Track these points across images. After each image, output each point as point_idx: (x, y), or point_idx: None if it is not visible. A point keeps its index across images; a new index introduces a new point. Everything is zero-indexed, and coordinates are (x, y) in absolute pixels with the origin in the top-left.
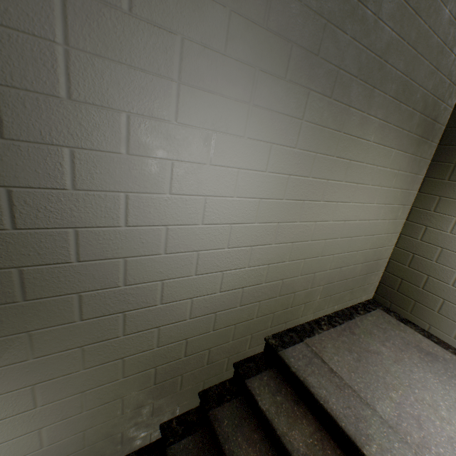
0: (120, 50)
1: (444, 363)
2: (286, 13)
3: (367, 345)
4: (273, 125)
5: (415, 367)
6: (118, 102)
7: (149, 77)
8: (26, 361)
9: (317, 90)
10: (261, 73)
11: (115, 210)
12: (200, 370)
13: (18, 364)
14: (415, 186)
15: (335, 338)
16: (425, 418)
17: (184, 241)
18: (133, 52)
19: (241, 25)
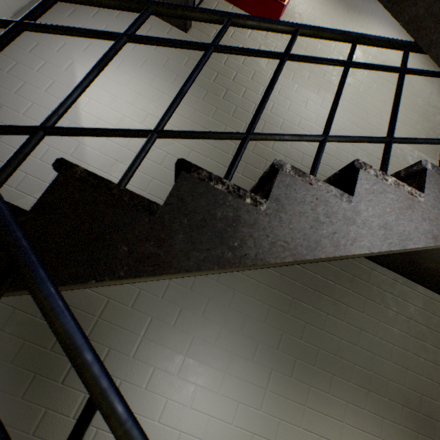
0: (163, 339)
1: None
2: (254, 327)
3: None
4: (242, 388)
5: None
6: (153, 361)
7: (172, 351)
8: None
9: (278, 370)
10: (236, 355)
11: None
12: None
13: None
14: None
15: None
16: None
17: None
18: (169, 340)
19: (226, 332)
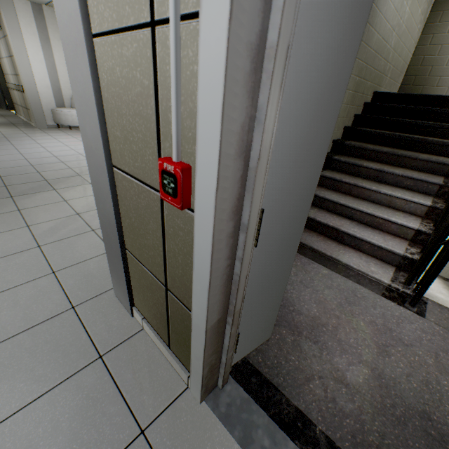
0: None
1: None
2: None
3: None
4: None
5: None
6: None
7: None
8: None
9: None
10: None
11: None
12: (360, 96)
13: None
14: (430, 6)
15: None
16: None
17: None
18: None
19: None
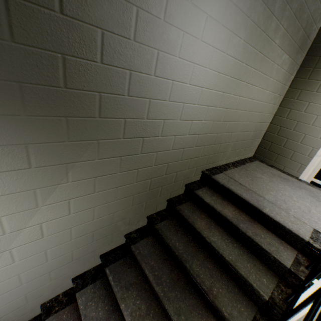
0: None
1: (292, 182)
2: None
3: (255, 175)
4: (235, 18)
5: (279, 183)
6: None
7: None
8: (94, 160)
9: None
10: None
11: (151, 62)
12: (170, 185)
13: (90, 162)
14: (288, 83)
15: (238, 171)
16: (287, 200)
17: (179, 95)
18: None
19: None
